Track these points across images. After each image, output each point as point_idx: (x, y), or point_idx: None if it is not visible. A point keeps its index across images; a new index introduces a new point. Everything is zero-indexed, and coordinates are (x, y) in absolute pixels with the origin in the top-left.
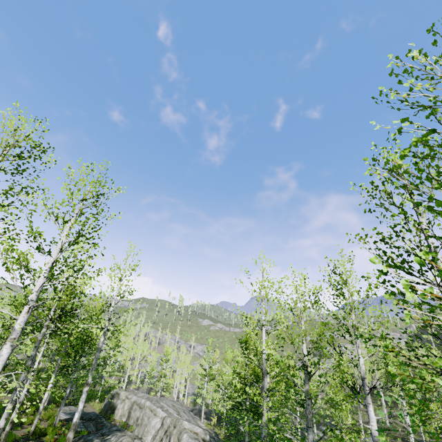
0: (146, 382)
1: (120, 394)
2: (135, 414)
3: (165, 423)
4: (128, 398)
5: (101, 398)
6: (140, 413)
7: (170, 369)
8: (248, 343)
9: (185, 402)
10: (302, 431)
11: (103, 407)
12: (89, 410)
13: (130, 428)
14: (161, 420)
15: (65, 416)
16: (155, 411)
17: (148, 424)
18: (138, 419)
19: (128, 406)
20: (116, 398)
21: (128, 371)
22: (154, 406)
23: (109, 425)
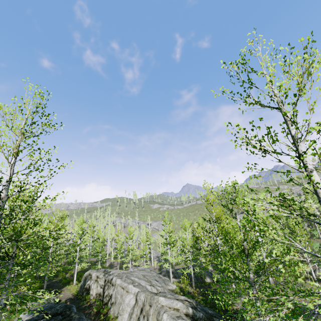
0: (118, 257)
1: (92, 275)
2: (109, 291)
3: (139, 300)
4: (100, 278)
5: (80, 278)
6: (113, 290)
7: (136, 244)
8: (236, 196)
9: (152, 265)
10: (256, 270)
11: (79, 289)
12: (66, 295)
13: (105, 307)
14: (134, 297)
15: (26, 316)
16: (126, 289)
17: (122, 302)
18: (111, 298)
19: (101, 285)
20: (89, 280)
21: (100, 252)
22: (125, 283)
23: (77, 318)
